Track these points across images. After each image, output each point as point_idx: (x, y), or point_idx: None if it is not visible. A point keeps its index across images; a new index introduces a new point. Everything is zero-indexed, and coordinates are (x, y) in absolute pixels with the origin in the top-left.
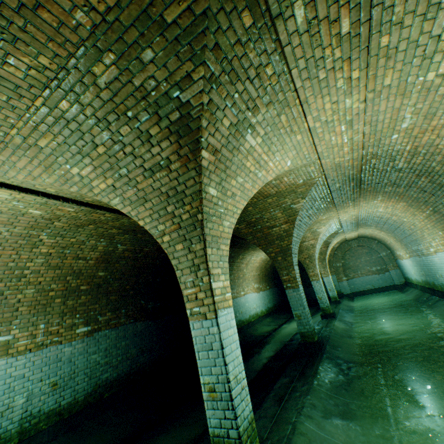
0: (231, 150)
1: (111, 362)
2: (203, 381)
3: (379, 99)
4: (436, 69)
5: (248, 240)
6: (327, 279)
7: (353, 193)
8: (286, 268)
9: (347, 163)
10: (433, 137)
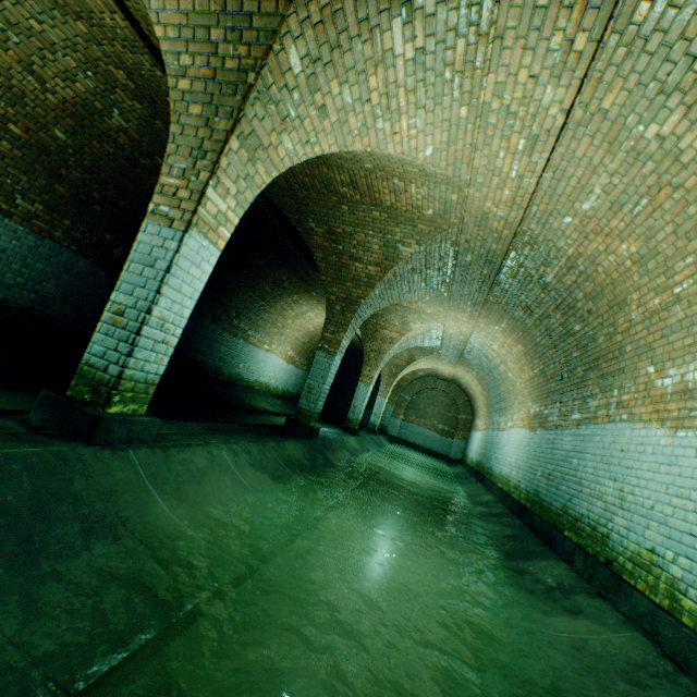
0: (361, 19)
1: (3, 275)
2: (115, 299)
3: (584, 131)
4: (662, 123)
5: (314, 257)
6: (381, 400)
7: (480, 290)
8: (337, 325)
9: (497, 224)
10: (602, 248)
